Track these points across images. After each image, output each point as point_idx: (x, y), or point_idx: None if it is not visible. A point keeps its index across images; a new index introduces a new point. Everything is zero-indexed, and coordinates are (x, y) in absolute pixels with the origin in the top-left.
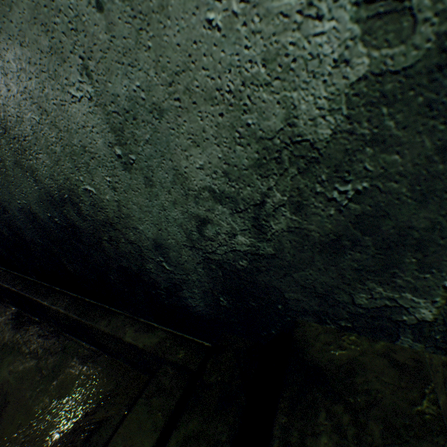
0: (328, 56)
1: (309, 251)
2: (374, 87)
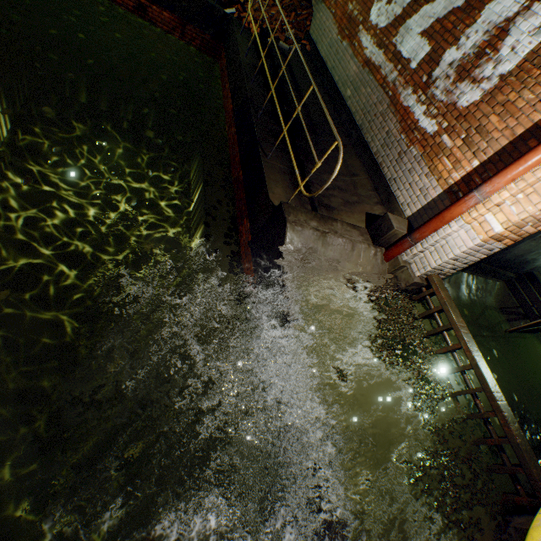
0: None
1: None
2: None
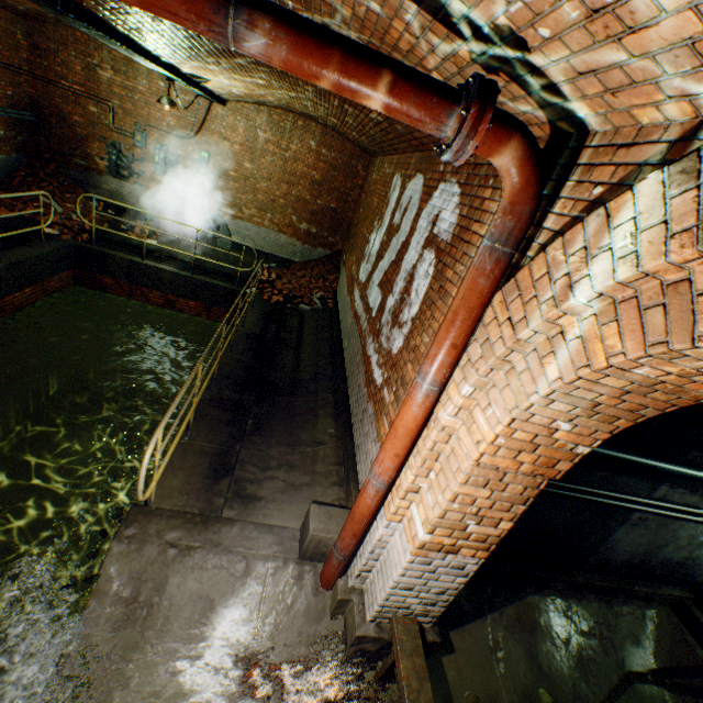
0: None
1: None
2: None
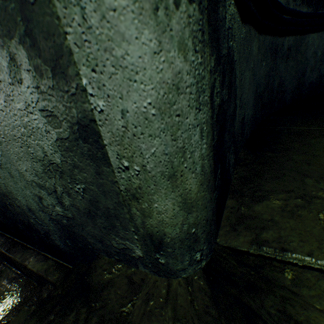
0: (43, 128)
1: (84, 217)
2: (63, 143)
